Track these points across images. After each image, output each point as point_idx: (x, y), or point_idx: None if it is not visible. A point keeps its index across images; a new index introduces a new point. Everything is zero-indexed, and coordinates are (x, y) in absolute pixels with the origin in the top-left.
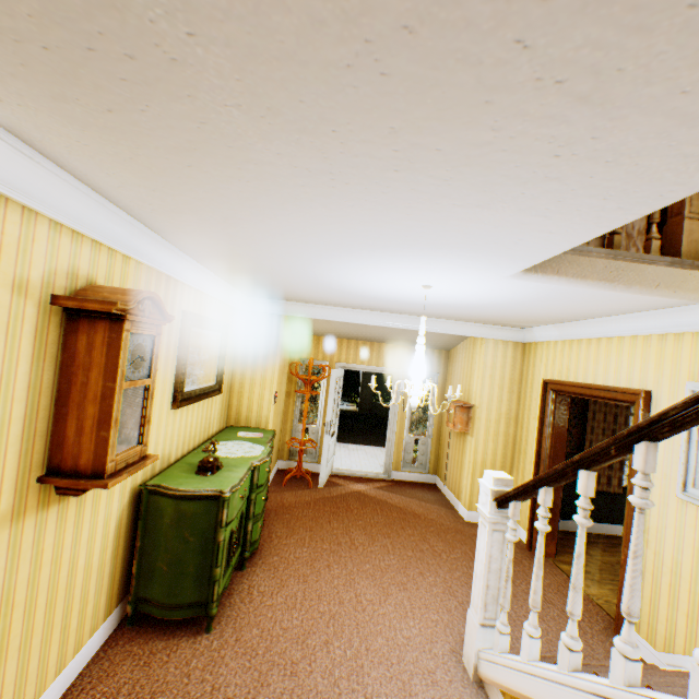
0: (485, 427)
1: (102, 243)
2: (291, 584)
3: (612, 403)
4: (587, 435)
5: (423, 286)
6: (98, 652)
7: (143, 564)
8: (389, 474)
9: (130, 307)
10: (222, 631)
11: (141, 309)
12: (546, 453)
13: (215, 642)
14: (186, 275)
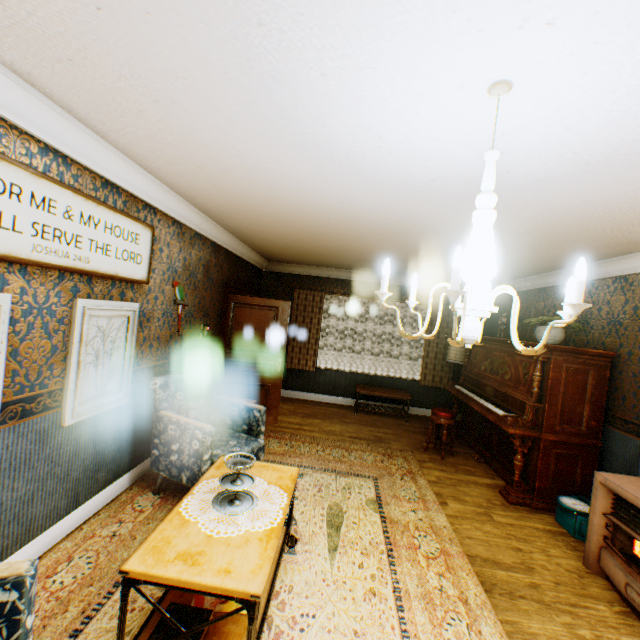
0: None
1: None
2: None
3: (310, 310)
4: (292, 331)
5: None
6: None
7: None
8: None
9: None
10: None
11: None
12: None
13: None
14: None
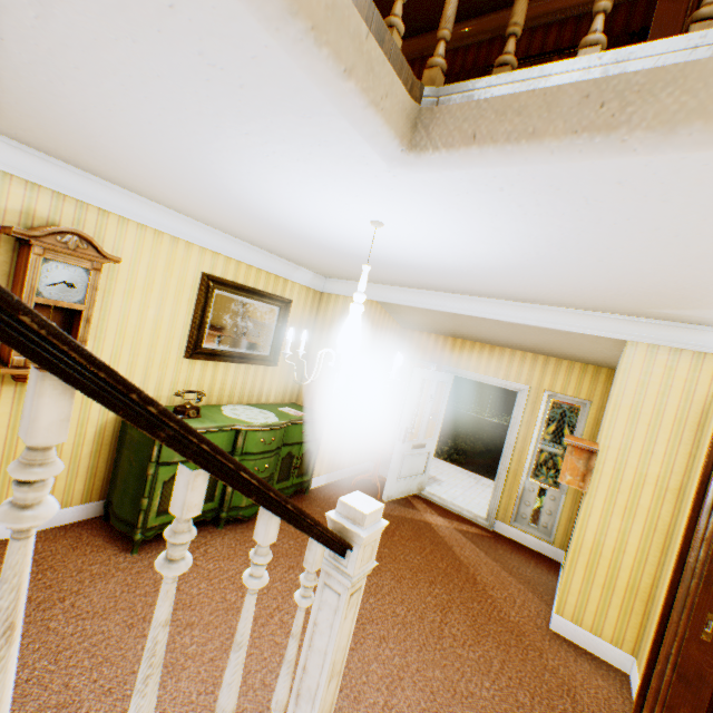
0: (608, 489)
1: (66, 195)
2: (235, 560)
3: None
4: None
5: (371, 224)
6: (69, 524)
7: (116, 473)
8: (490, 522)
9: (35, 234)
10: (140, 559)
11: (61, 241)
12: (693, 566)
13: (125, 563)
14: (200, 239)
